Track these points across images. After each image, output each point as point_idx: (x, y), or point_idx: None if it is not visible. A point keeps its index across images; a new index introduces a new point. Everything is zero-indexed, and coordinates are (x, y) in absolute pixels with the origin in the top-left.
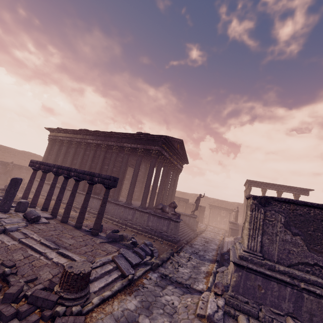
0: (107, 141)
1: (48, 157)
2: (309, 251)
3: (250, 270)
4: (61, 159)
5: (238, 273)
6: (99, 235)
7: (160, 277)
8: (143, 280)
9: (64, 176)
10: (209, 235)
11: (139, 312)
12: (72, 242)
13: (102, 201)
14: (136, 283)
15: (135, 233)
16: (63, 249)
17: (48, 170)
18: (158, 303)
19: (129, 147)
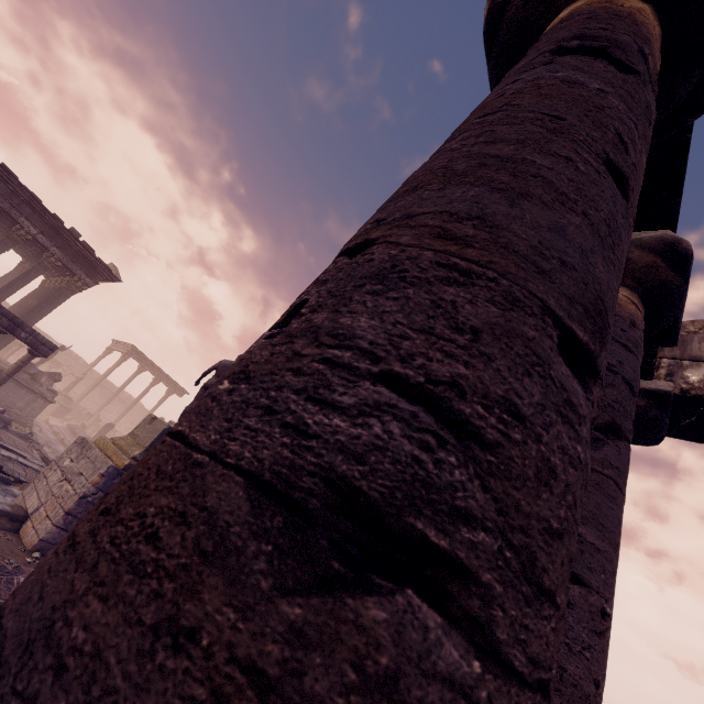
0: None
1: None
2: None
3: None
4: None
5: None
6: None
7: None
8: None
9: None
10: None
11: None
12: None
13: (16, 370)
14: None
15: None
16: None
17: None
18: None
19: (32, 236)
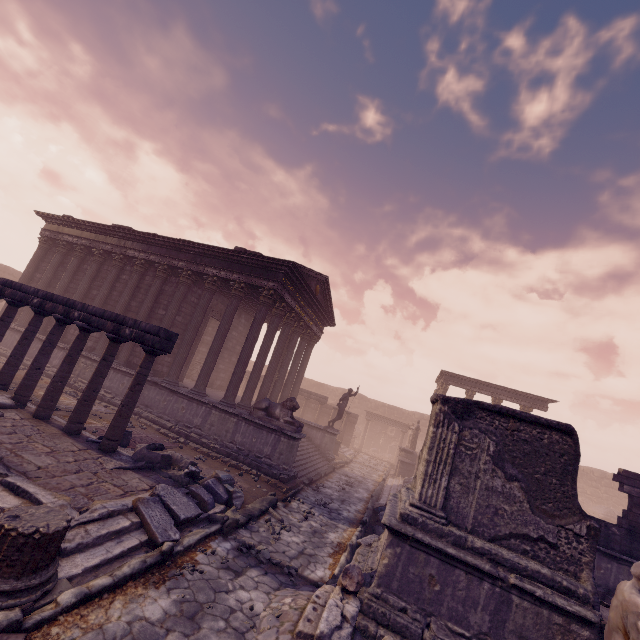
0: (170, 258)
1: (35, 276)
2: (533, 513)
3: (417, 545)
4: (63, 283)
5: (394, 550)
6: (117, 452)
7: (237, 550)
8: (197, 555)
9: (57, 317)
10: (357, 472)
11: (168, 626)
12: (46, 462)
13: (135, 380)
14: (179, 562)
15: (204, 456)
16: (18, 475)
17: (20, 301)
18: (218, 606)
19: (215, 276)
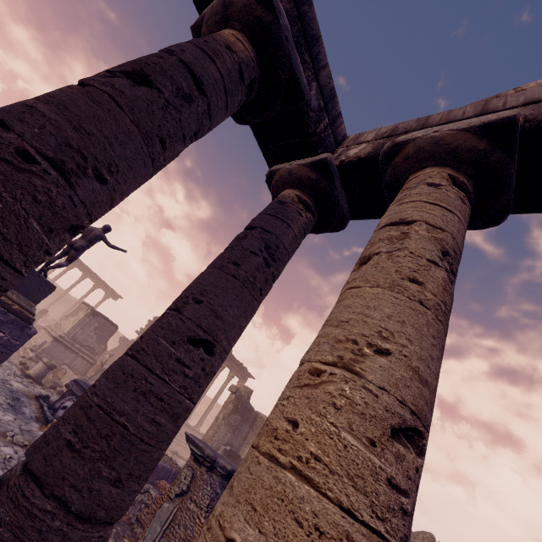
0: None
1: None
2: (96, 342)
3: (61, 343)
4: None
5: (52, 343)
6: None
7: None
8: None
9: None
10: None
11: None
12: None
13: None
14: None
15: None
16: None
17: None
18: None
19: None
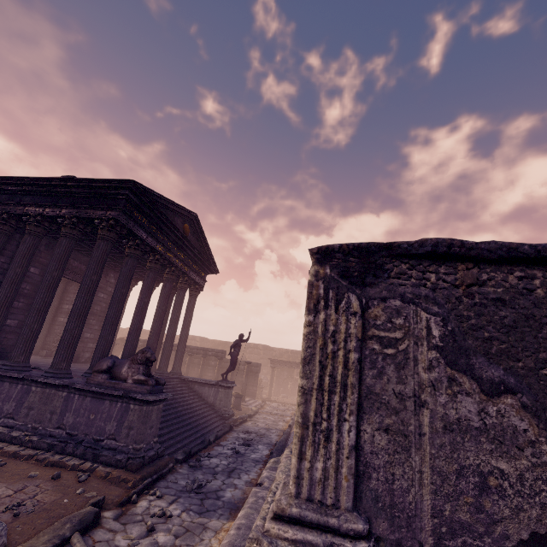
0: None
1: None
2: None
3: None
4: None
5: None
6: None
7: None
8: None
9: None
10: (261, 424)
11: None
12: None
13: None
14: None
15: (5, 459)
16: None
17: None
18: None
19: (38, 215)
